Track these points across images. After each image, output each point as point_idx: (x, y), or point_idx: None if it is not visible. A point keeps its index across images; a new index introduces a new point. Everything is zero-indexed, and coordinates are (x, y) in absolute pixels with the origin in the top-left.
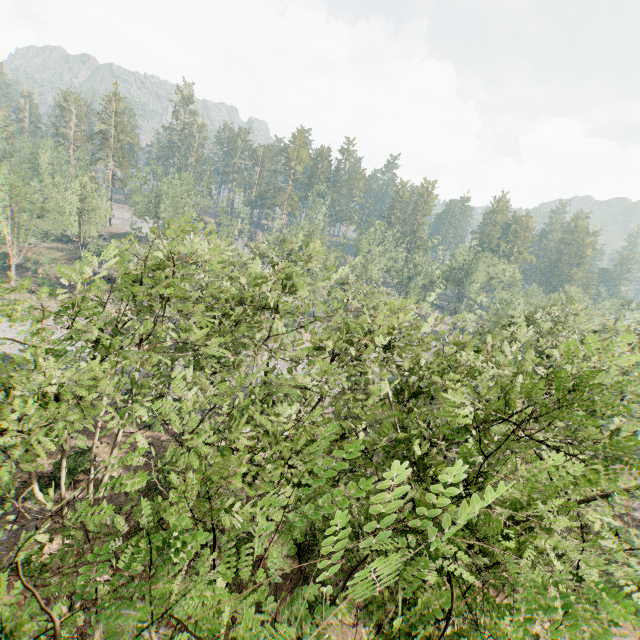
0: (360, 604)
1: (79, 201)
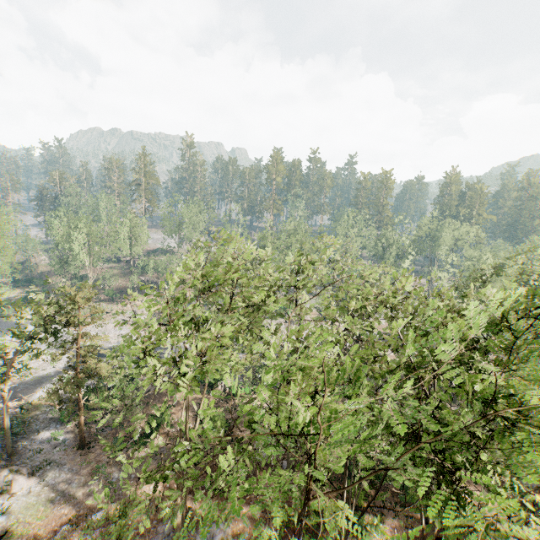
0: (395, 525)
1: (129, 231)
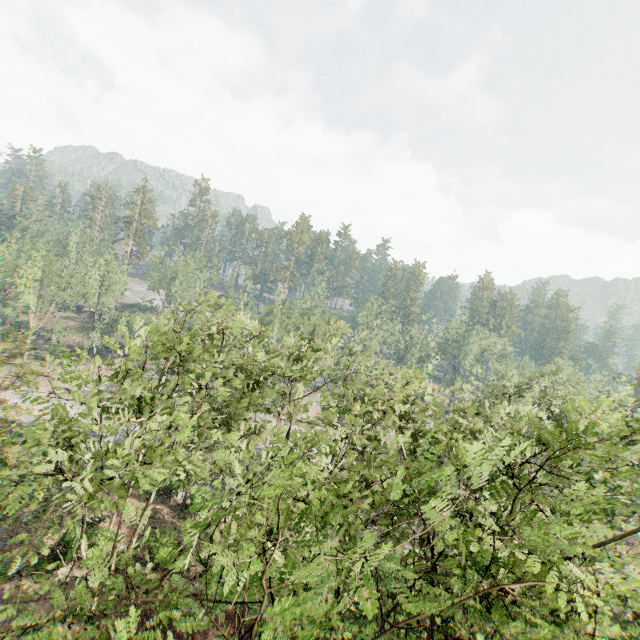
0: None
1: (102, 276)
